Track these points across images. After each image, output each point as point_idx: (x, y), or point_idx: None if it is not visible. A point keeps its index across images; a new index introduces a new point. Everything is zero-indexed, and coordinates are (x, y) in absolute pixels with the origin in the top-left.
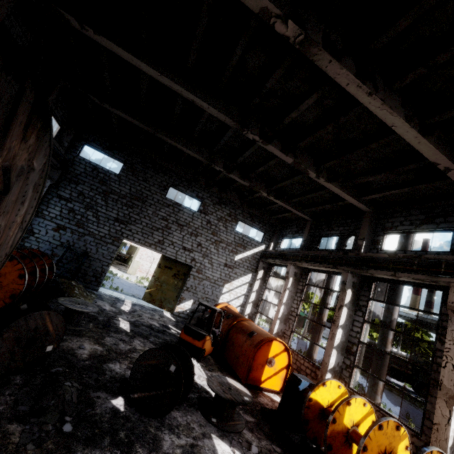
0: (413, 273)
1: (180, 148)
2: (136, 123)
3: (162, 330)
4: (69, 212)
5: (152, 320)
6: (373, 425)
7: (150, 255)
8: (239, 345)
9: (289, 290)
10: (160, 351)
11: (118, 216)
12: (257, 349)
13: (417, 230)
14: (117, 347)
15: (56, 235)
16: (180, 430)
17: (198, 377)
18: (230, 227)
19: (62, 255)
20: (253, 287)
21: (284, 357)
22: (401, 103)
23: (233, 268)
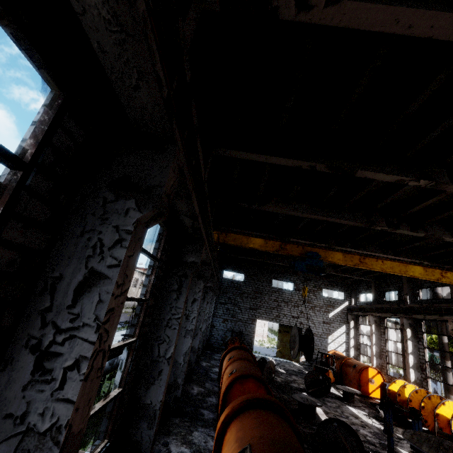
0: (432, 315)
1: (277, 263)
2: (253, 259)
3: (301, 372)
4: (226, 310)
5: (291, 367)
6: (412, 391)
7: (260, 321)
8: (349, 374)
9: (375, 334)
10: (313, 372)
11: (250, 306)
12: (359, 373)
13: (433, 286)
14: (288, 379)
15: (224, 325)
16: (332, 402)
17: (331, 390)
18: (318, 295)
19: (232, 336)
20: (350, 335)
21: (379, 377)
22: (379, 247)
23: (330, 323)
